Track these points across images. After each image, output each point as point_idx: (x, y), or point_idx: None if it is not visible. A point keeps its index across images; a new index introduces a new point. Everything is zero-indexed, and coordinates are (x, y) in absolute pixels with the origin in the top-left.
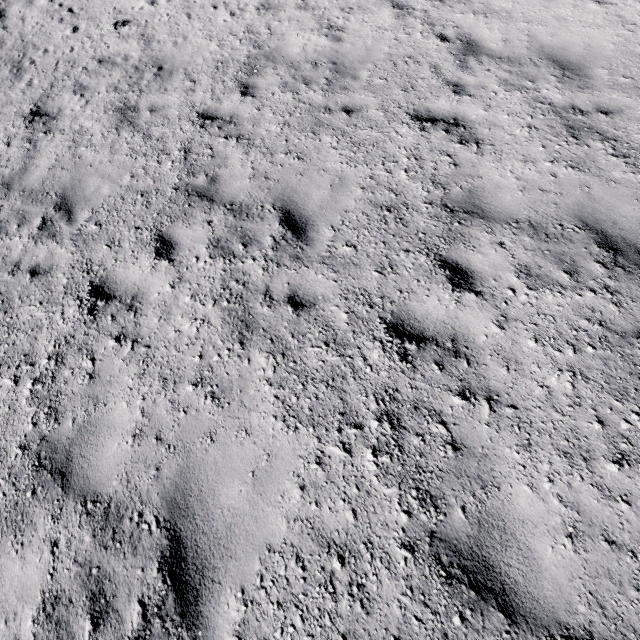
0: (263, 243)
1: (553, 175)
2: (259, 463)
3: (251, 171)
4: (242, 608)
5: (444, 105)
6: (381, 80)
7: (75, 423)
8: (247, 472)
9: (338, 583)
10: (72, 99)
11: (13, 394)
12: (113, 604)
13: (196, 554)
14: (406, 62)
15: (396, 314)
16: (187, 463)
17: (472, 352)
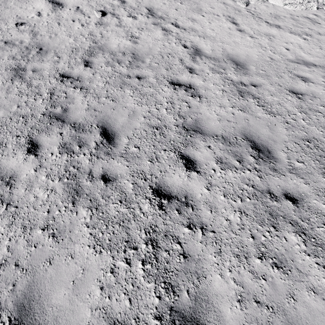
0: (90, 145)
1: (233, 113)
2: (77, 275)
3: (87, 106)
4: None
5: (185, 78)
6: (156, 64)
7: None
8: (70, 282)
9: None
10: None
11: None
12: None
13: None
14: (168, 56)
15: (158, 184)
16: (33, 279)
17: (194, 203)
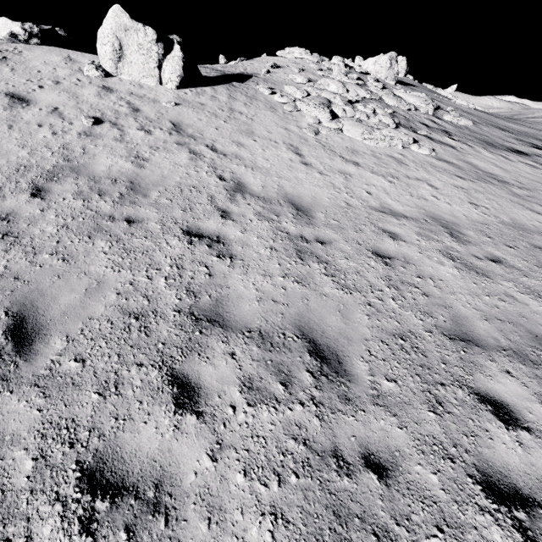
0: None
1: (284, 288)
2: None
3: (1, 270)
4: None
5: (212, 225)
6: (167, 200)
7: None
8: None
9: None
10: None
11: None
12: None
13: None
14: (191, 190)
15: (100, 453)
16: None
17: (175, 501)
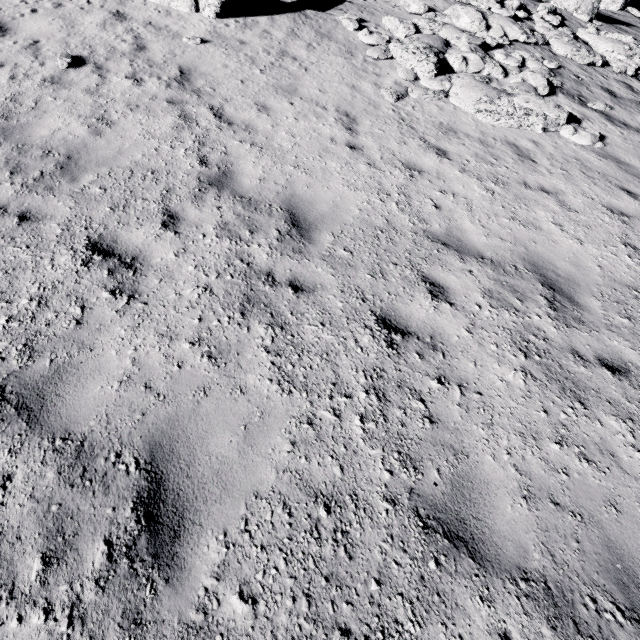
0: None
1: (180, 364)
2: None
3: None
4: None
5: (138, 237)
6: (99, 189)
7: None
8: None
9: None
10: None
11: None
12: None
13: None
14: (145, 176)
15: None
16: None
17: None
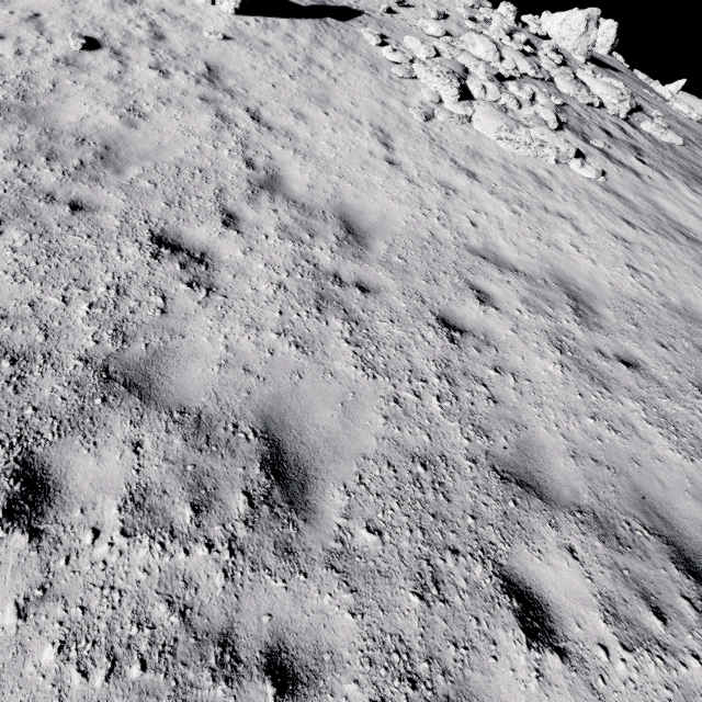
0: None
1: (271, 351)
2: None
3: None
4: None
5: (202, 234)
6: (149, 184)
7: None
8: None
9: None
10: None
11: None
12: None
13: None
14: (194, 174)
15: None
16: None
17: None
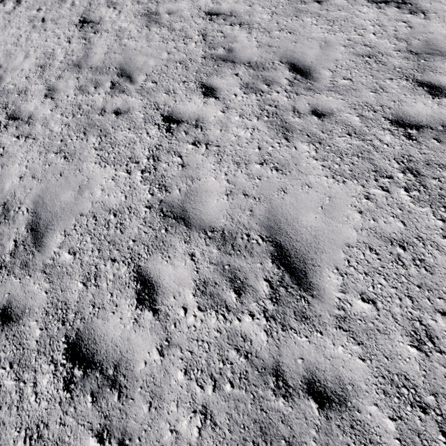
0: (281, 83)
1: None
2: (324, 202)
3: (256, 43)
4: (340, 278)
5: None
6: None
7: (181, 191)
8: (317, 207)
9: (404, 260)
10: (108, 11)
11: (129, 180)
12: (246, 283)
13: (296, 253)
14: None
15: (395, 114)
16: (271, 206)
17: None
